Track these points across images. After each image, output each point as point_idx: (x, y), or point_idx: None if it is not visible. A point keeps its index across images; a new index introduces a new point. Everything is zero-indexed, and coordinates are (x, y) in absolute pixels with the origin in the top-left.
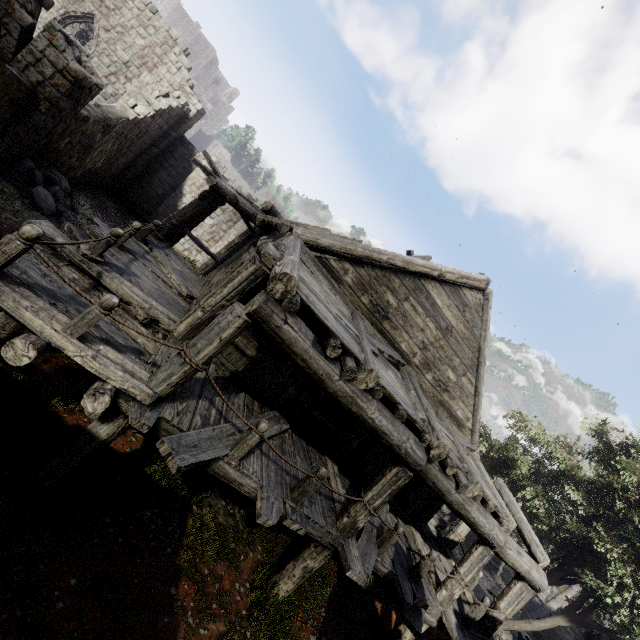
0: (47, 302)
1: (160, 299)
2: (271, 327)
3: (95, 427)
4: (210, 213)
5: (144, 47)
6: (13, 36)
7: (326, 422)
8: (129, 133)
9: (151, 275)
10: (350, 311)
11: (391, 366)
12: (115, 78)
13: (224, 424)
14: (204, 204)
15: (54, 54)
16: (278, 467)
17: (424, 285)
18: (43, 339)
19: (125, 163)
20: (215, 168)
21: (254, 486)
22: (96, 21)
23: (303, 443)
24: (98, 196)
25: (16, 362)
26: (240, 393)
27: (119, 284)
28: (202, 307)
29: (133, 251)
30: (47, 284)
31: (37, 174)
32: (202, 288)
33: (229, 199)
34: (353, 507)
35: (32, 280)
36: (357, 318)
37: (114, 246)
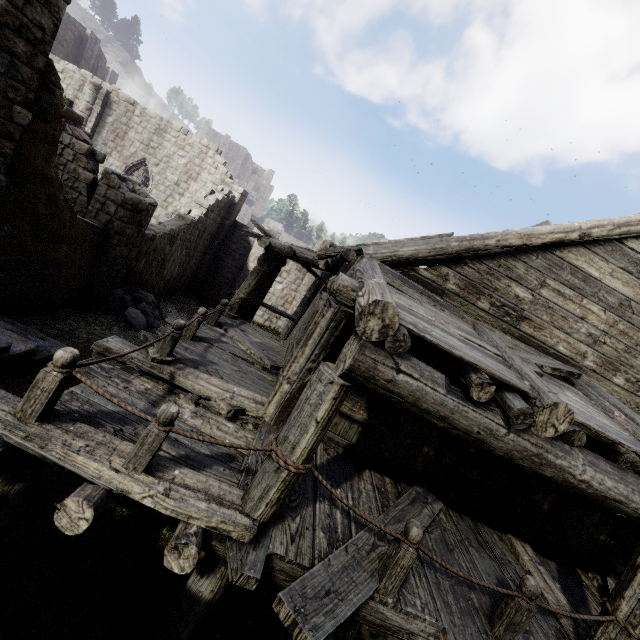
0: (111, 431)
1: (243, 381)
2: (380, 384)
3: (194, 584)
4: (275, 277)
5: (186, 164)
6: (83, 195)
7: (489, 484)
8: (191, 236)
9: (229, 357)
10: (470, 325)
11: (561, 383)
12: (171, 198)
13: (357, 534)
14: (264, 268)
15: (113, 194)
16: (453, 581)
17: (562, 257)
18: (102, 486)
19: (196, 263)
20: (265, 231)
21: (432, 631)
22: (148, 162)
23: (467, 521)
24: (181, 299)
25: (73, 530)
26: (363, 472)
27: (194, 380)
28: (287, 378)
29: (207, 338)
30: (113, 407)
31: (127, 298)
32: (286, 353)
33: (286, 253)
34: (601, 631)
35: (95, 408)
36: (485, 331)
37: (187, 339)
